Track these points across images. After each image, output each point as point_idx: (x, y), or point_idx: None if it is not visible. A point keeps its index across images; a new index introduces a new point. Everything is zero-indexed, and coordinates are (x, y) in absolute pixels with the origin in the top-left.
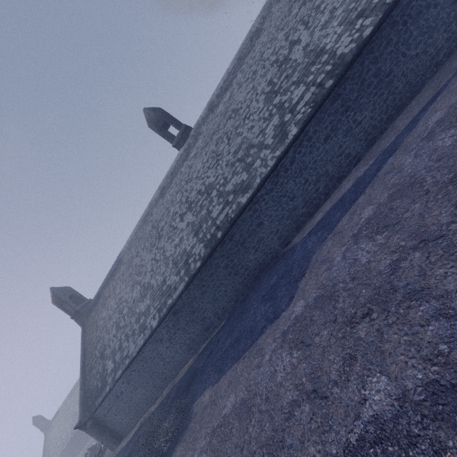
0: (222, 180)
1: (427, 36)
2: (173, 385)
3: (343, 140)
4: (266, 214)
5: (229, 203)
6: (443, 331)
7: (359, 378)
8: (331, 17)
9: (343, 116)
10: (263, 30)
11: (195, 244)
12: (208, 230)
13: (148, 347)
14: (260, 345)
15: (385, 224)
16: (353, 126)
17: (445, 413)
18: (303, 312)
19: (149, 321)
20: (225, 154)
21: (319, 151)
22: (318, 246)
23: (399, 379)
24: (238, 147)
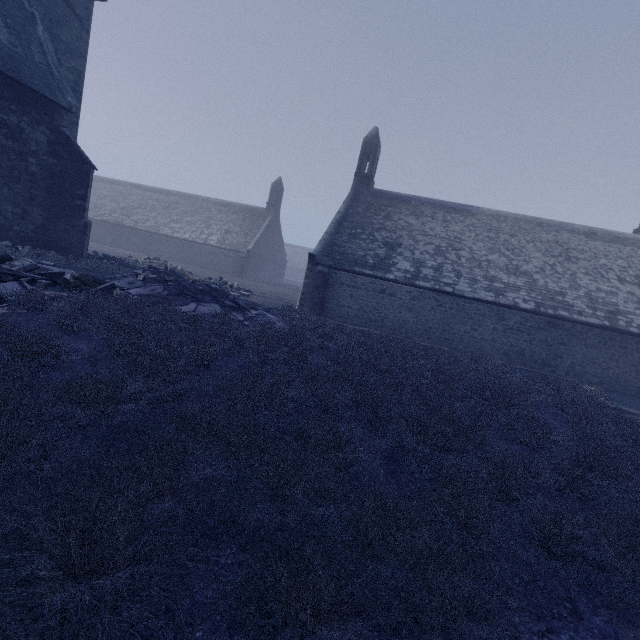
0: None
1: None
2: None
3: None
4: None
5: None
6: None
7: None
8: None
9: None
10: None
11: (636, 314)
12: None
13: (483, 307)
14: None
15: None
16: None
17: None
18: None
19: (513, 296)
20: None
21: None
22: None
23: None
24: None
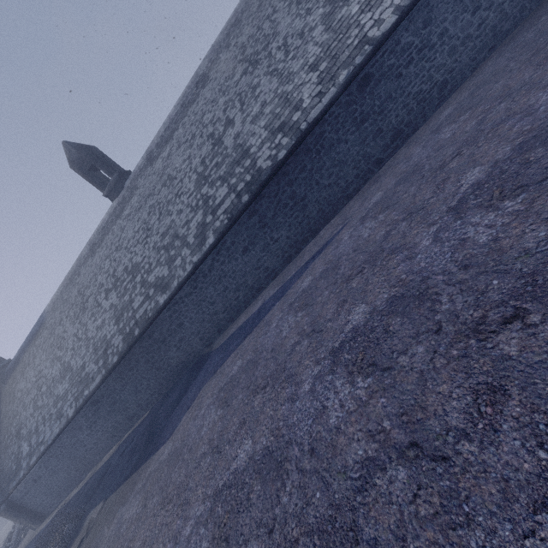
0: (147, 265)
1: (338, 168)
2: (94, 473)
3: (261, 254)
4: (187, 316)
5: (149, 297)
6: None
7: None
8: (261, 112)
9: (260, 232)
10: (209, 80)
11: (115, 334)
12: (128, 322)
13: (66, 434)
14: (138, 476)
15: (228, 399)
16: (270, 243)
17: None
18: (165, 460)
19: (66, 409)
20: (154, 232)
21: (238, 262)
22: (210, 376)
23: None
24: (166, 230)
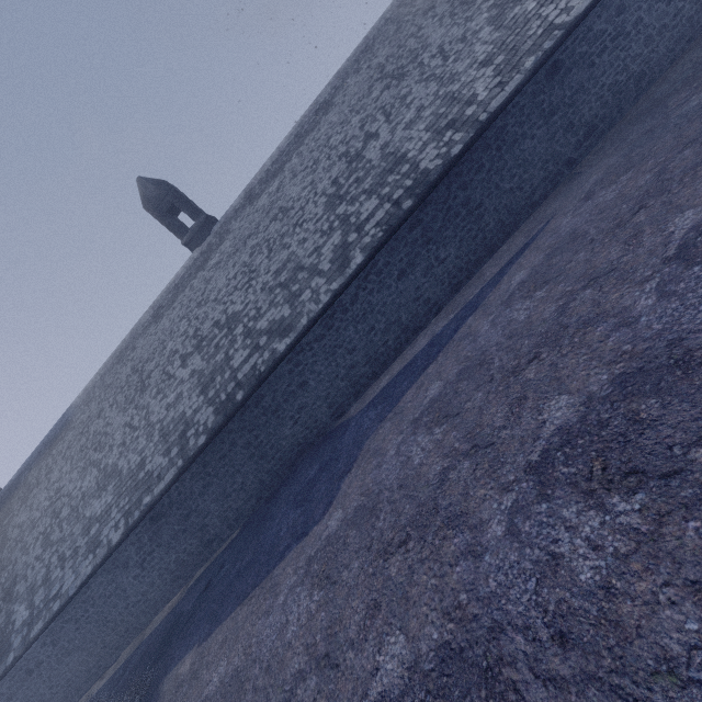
0: (253, 311)
1: (523, 169)
2: (140, 643)
3: (422, 280)
4: (313, 370)
5: (260, 348)
6: (468, 575)
7: (378, 636)
8: (418, 117)
9: (423, 249)
10: (334, 105)
11: (200, 407)
12: (224, 386)
13: (101, 578)
14: (276, 577)
15: (447, 413)
16: (434, 264)
17: (448, 687)
18: (338, 529)
19: (107, 533)
20: (262, 272)
21: (391, 291)
22: (374, 428)
23: (416, 640)
24: (283, 265)
